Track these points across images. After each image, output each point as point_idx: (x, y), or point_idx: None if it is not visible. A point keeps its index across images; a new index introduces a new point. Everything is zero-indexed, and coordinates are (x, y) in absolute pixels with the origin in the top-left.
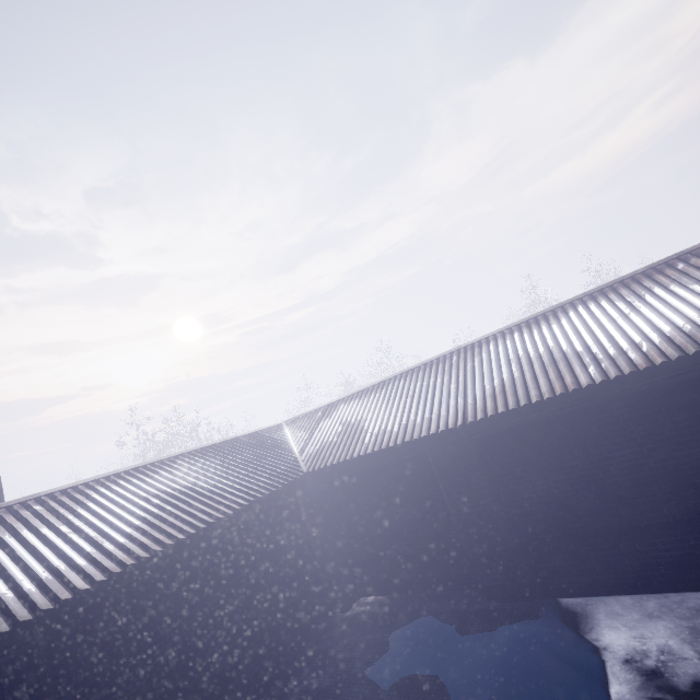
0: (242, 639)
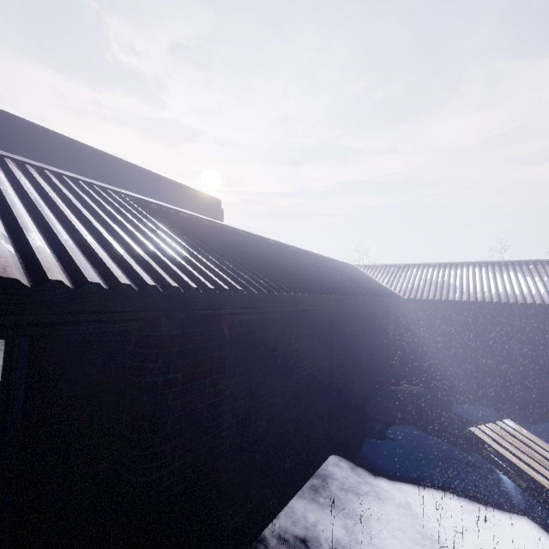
0: (369, 368)
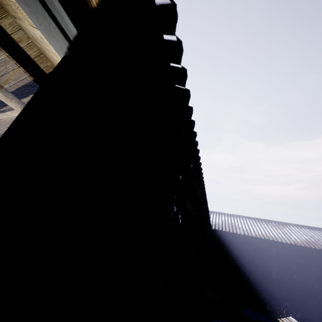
0: None
